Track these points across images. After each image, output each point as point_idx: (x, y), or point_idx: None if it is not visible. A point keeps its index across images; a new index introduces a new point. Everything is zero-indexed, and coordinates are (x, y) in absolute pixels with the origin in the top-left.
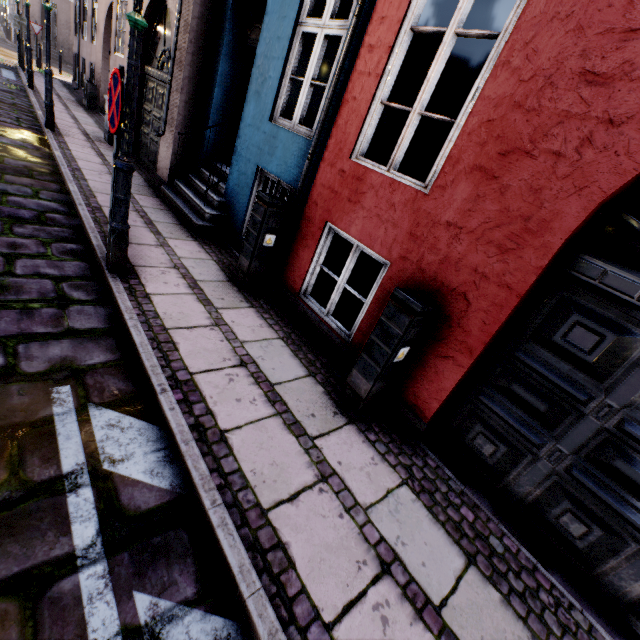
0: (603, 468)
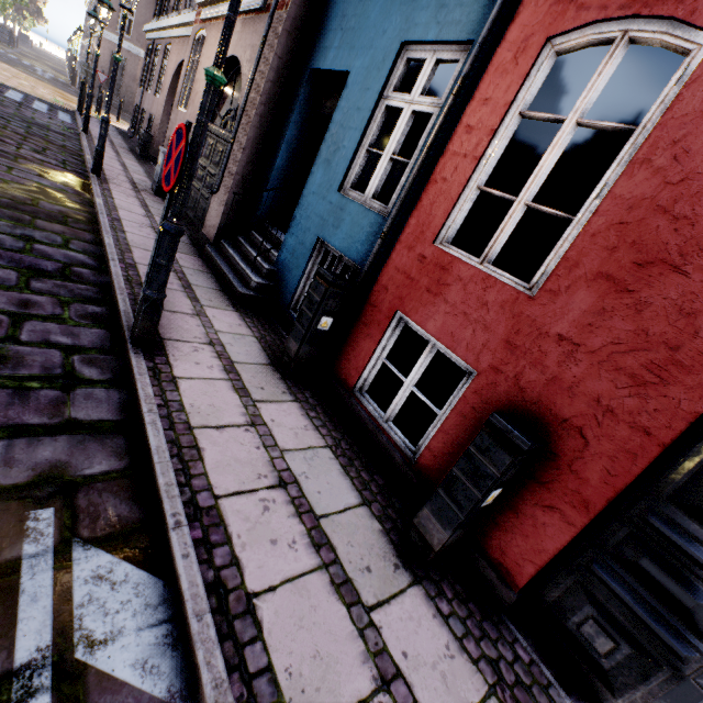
0: None
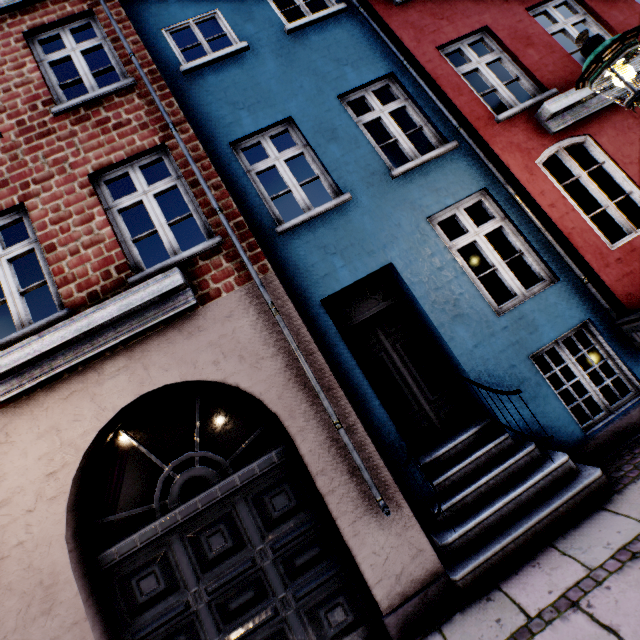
0: None
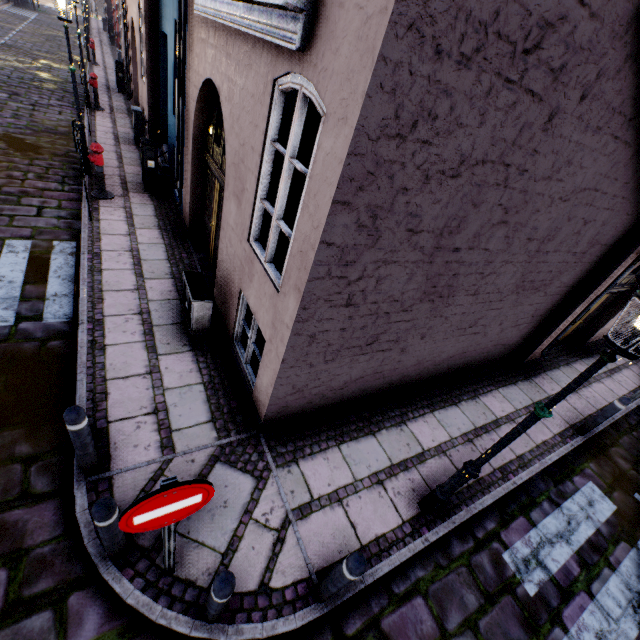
0: None
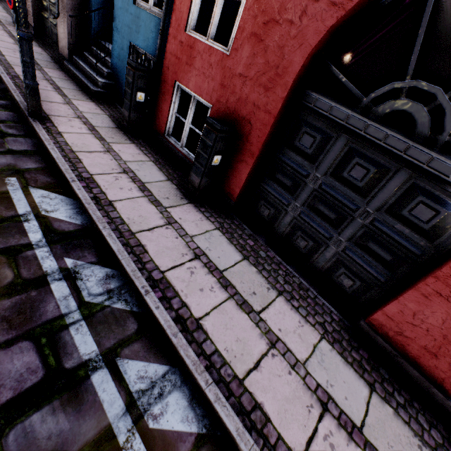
0: (314, 210)
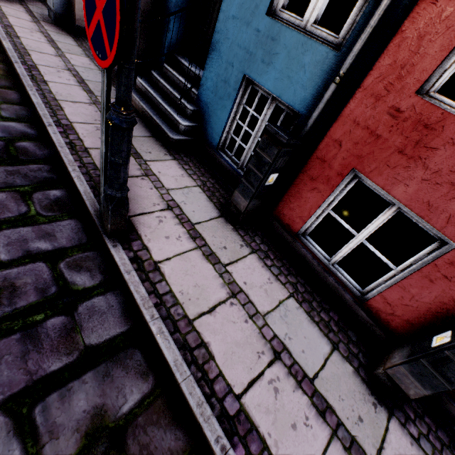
0: None
